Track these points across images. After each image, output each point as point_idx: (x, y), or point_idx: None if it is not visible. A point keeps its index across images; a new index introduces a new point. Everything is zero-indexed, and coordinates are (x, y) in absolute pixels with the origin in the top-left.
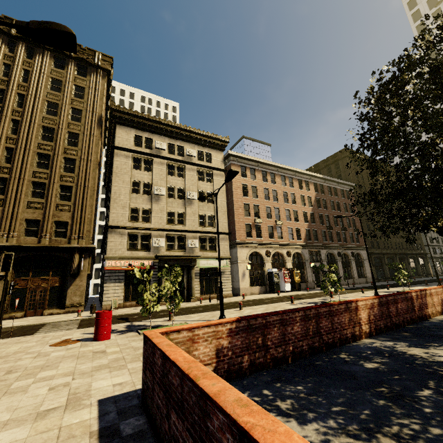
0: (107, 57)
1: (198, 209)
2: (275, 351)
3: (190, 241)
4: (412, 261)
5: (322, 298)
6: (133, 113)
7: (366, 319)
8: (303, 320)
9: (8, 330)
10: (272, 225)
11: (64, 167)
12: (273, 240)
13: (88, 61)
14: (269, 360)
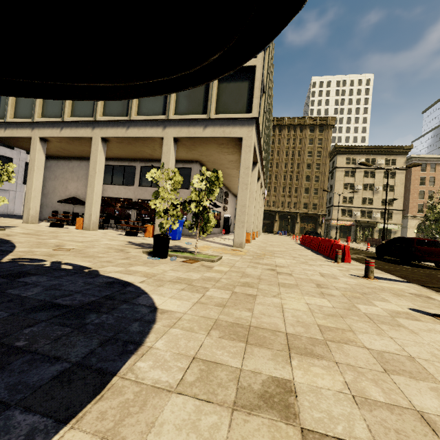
0: (333, 117)
1: (381, 196)
2: None
3: (374, 214)
4: None
5: None
6: (346, 147)
7: None
8: None
9: None
10: None
11: (315, 180)
12: None
13: (324, 124)
14: None
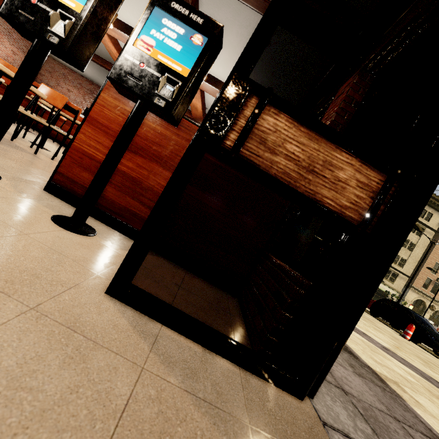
0: None
1: None
2: None
3: None
4: None
5: None
6: None
7: None
8: None
9: None
10: None
11: None
12: None
13: None
14: None
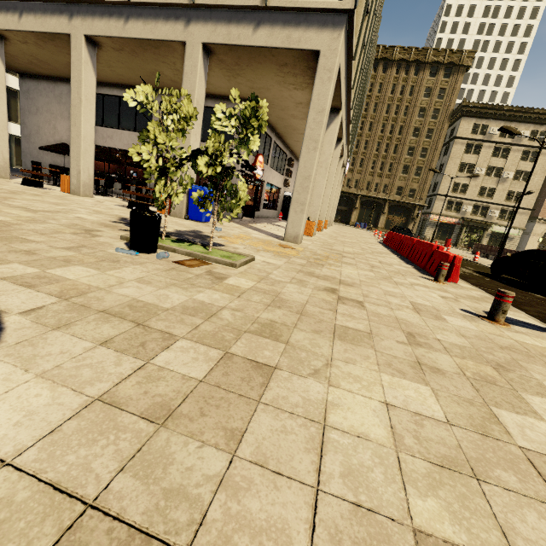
0: (471, 52)
1: (509, 186)
2: None
3: (491, 211)
4: None
5: None
6: (479, 105)
7: None
8: None
9: None
10: None
11: (420, 154)
12: None
13: (455, 63)
14: None
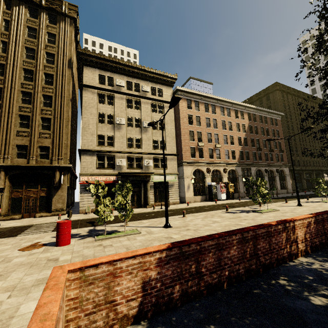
0: (73, 6)
1: (152, 135)
2: (210, 278)
3: (145, 161)
4: (326, 176)
5: (252, 207)
6: (96, 55)
7: (303, 237)
8: (240, 242)
9: (2, 230)
10: (212, 148)
11: (43, 103)
12: (213, 160)
13: (57, 10)
14: (203, 288)
